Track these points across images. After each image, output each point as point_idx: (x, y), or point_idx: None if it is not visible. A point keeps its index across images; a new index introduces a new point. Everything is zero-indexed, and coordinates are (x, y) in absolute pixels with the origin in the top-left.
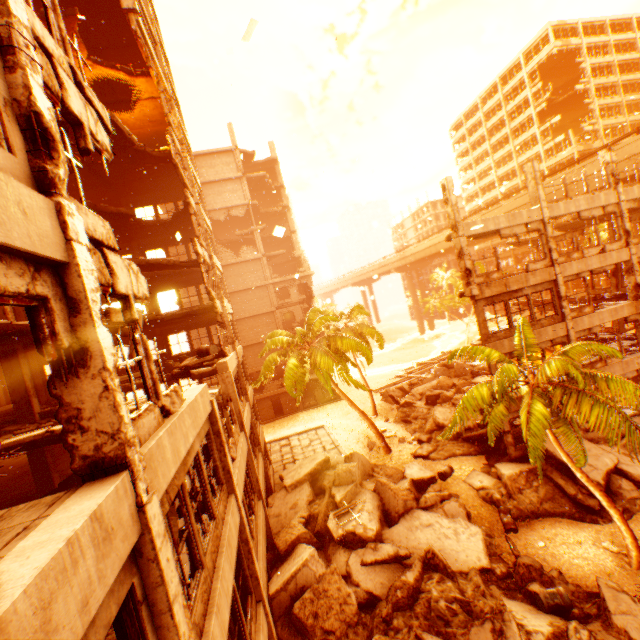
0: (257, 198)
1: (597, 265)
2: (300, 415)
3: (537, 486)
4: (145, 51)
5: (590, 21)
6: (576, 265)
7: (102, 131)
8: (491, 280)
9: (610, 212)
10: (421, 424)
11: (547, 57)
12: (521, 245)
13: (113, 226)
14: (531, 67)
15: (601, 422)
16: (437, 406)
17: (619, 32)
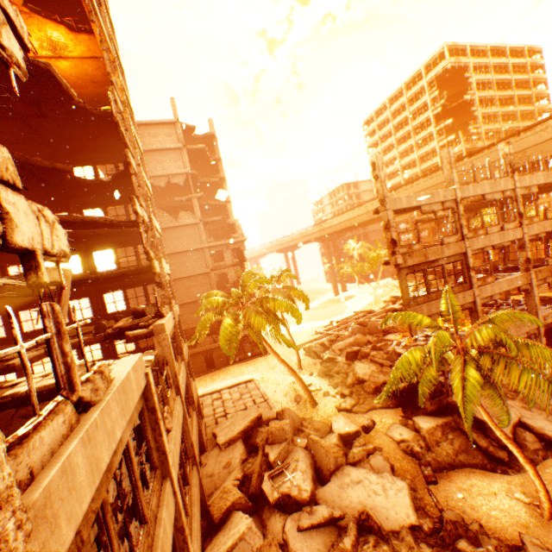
0: (196, 169)
1: (498, 241)
2: (231, 368)
3: (452, 439)
4: (88, 4)
5: (476, 45)
6: (481, 240)
7: (12, 39)
8: (413, 251)
9: (508, 196)
10: (343, 378)
11: (443, 70)
12: (425, 222)
13: (48, 182)
14: (430, 77)
15: (530, 388)
16: (357, 362)
17: (496, 57)
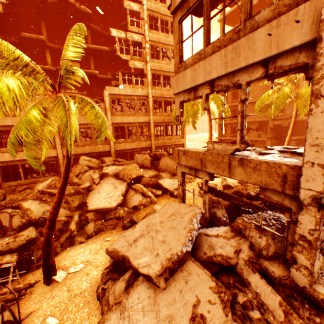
0: None
1: None
2: None
3: None
4: None
5: None
6: None
7: None
8: None
9: None
10: None
11: None
12: None
13: None
14: None
15: None
16: None
17: None
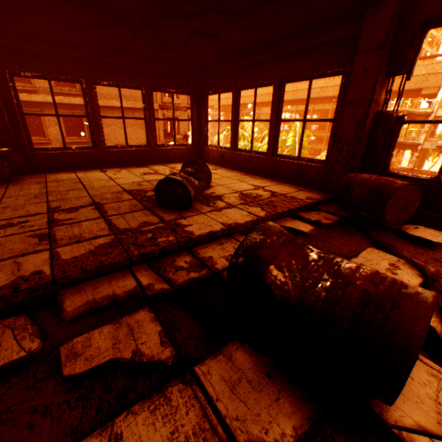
0: None
1: None
2: None
3: None
4: None
5: None
6: None
7: None
8: None
9: None
10: None
11: None
12: None
13: None
14: None
15: None
16: None
17: None
